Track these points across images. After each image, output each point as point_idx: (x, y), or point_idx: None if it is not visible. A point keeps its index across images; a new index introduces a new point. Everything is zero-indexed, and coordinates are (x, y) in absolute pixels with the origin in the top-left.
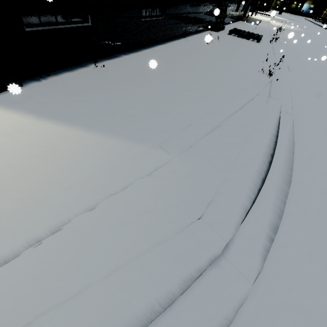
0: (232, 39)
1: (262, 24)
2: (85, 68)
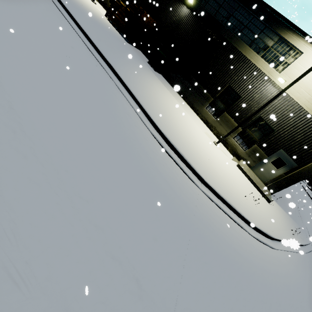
0: None
1: None
2: None
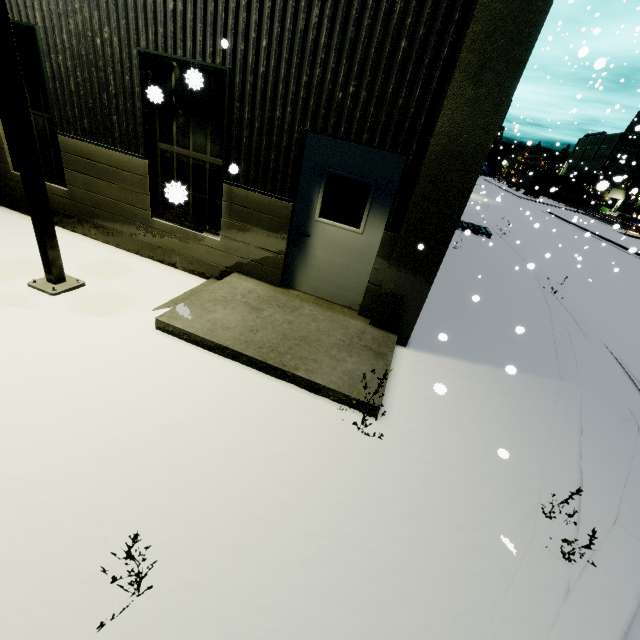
0: (463, 236)
1: None
2: None
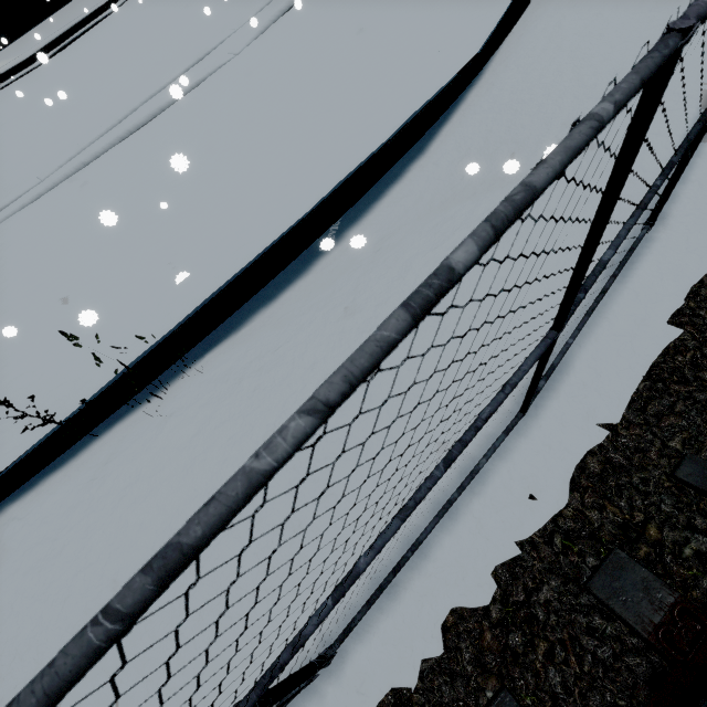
0: None
1: None
2: (2, 50)
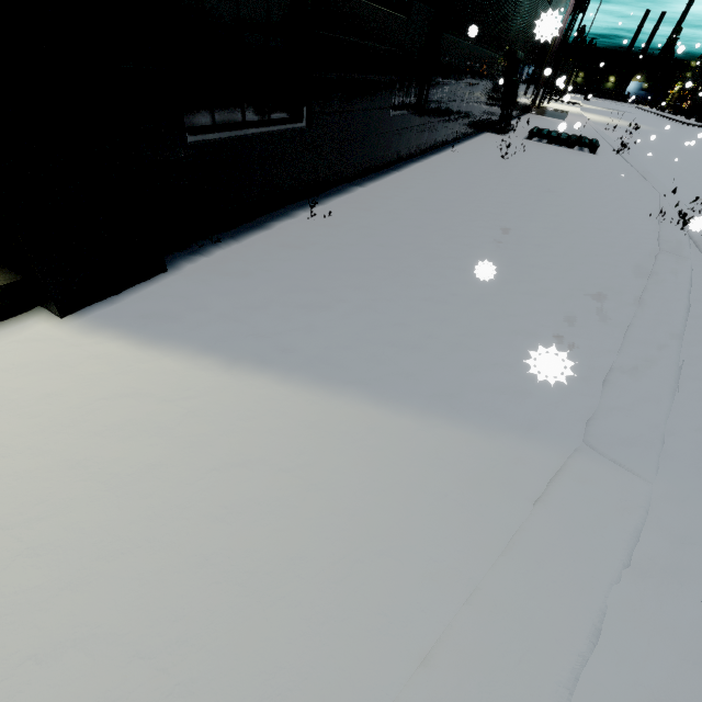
0: (541, 148)
1: (572, 119)
2: (288, 219)
